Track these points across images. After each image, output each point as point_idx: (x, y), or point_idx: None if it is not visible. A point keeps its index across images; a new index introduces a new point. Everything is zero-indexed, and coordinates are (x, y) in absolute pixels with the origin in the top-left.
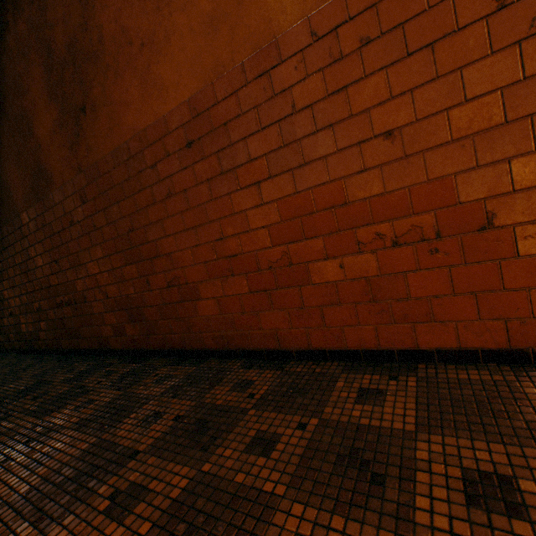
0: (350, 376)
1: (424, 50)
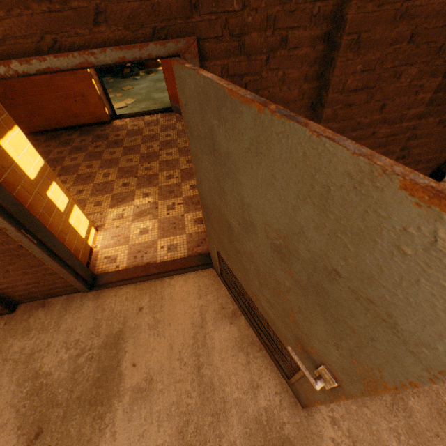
0: (67, 133)
1: None
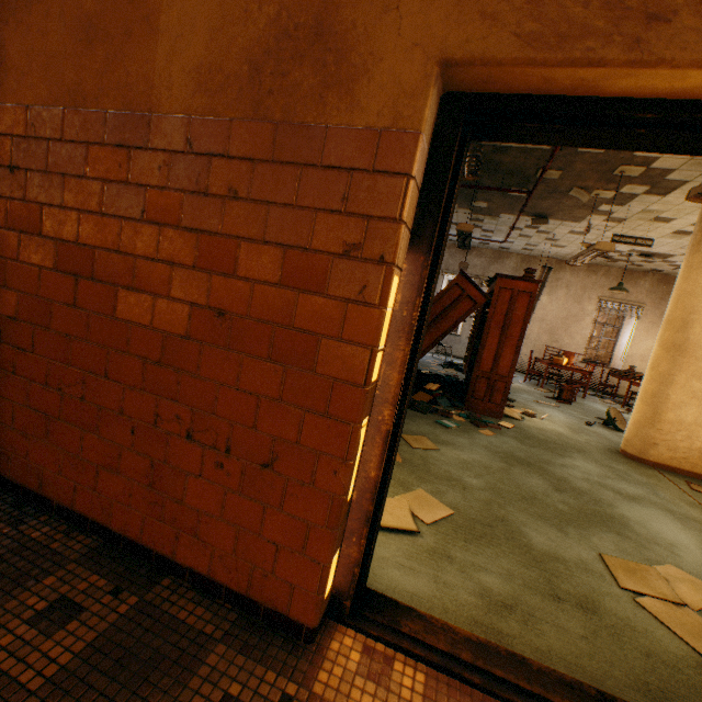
0: (78, 570)
1: (278, 247)
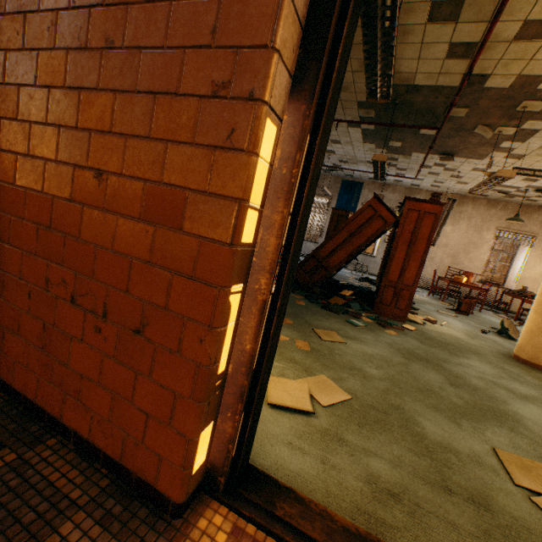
0: None
1: (150, 96)
